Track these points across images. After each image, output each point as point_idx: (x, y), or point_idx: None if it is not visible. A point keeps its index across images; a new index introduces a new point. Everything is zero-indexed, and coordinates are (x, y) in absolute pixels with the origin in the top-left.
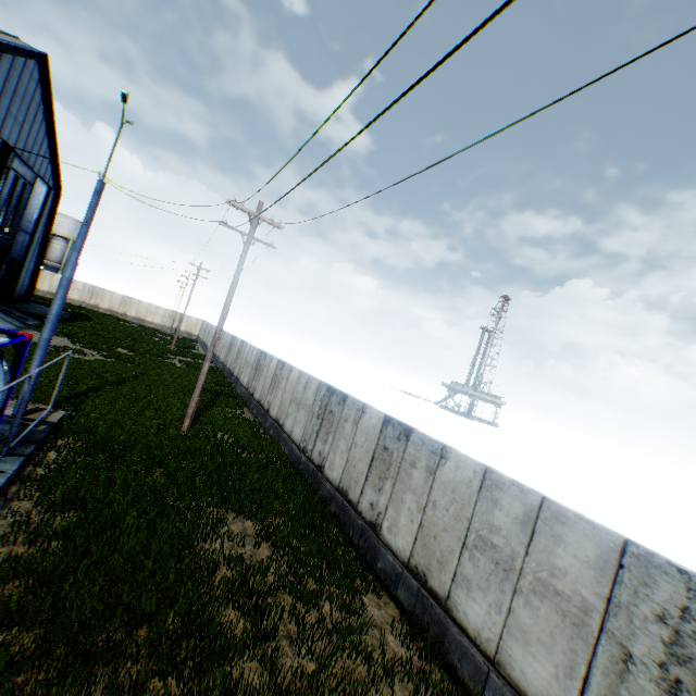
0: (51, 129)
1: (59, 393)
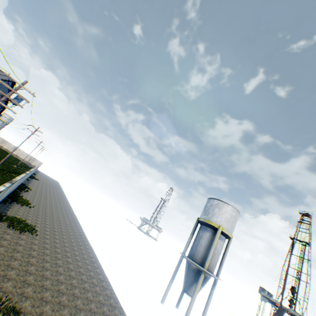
0: None
1: None
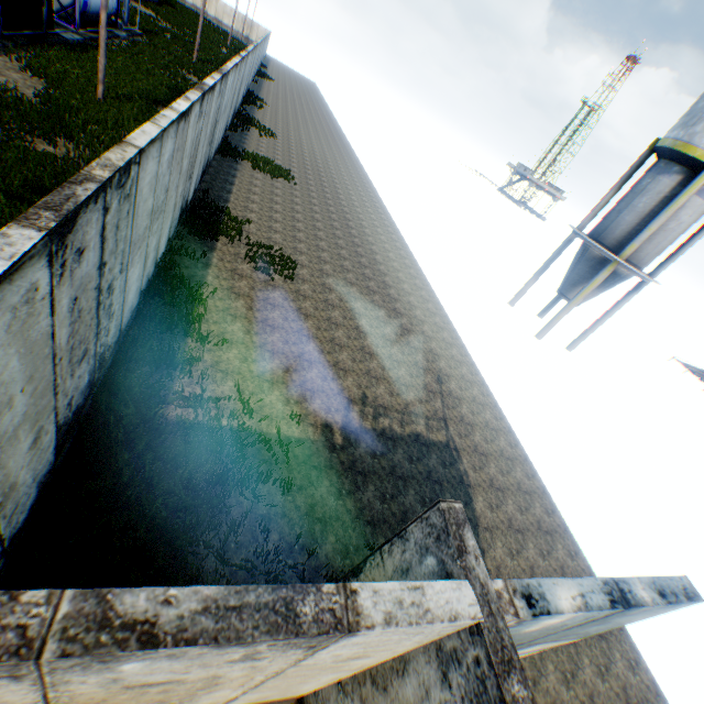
0: None
1: (142, 28)
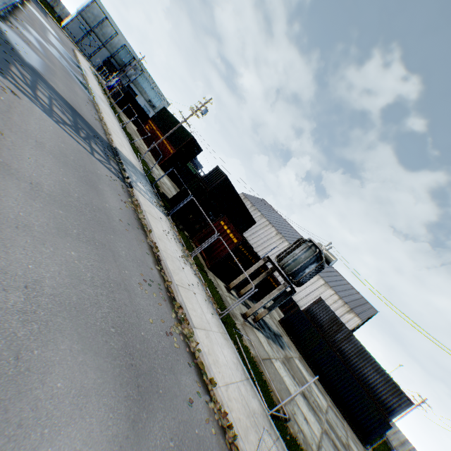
0: (366, 321)
1: None
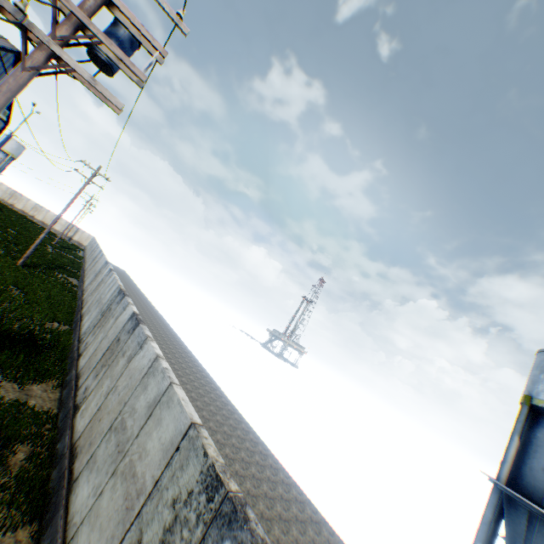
0: None
1: None
